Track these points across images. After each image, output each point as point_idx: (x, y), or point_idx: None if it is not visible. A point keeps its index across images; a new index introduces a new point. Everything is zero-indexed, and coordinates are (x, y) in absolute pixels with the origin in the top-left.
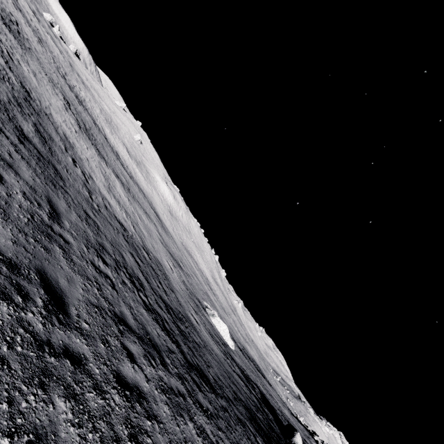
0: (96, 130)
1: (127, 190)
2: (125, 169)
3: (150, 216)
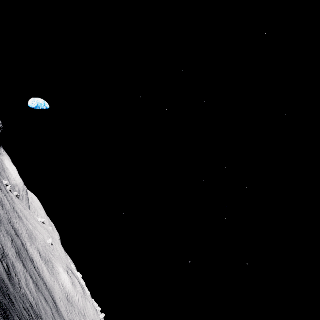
0: (23, 249)
1: (35, 285)
2: (36, 270)
3: (48, 302)
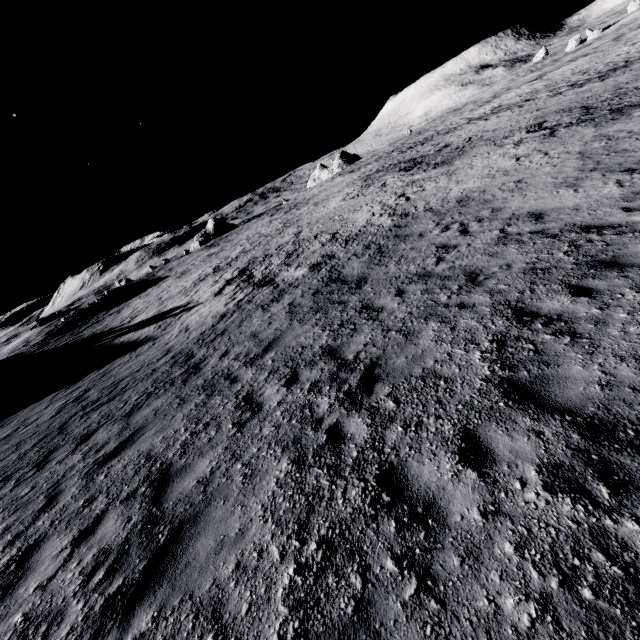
0: None
1: None
2: None
3: None
